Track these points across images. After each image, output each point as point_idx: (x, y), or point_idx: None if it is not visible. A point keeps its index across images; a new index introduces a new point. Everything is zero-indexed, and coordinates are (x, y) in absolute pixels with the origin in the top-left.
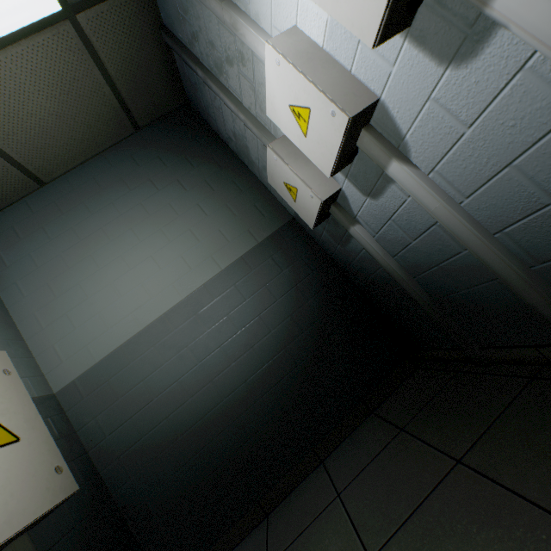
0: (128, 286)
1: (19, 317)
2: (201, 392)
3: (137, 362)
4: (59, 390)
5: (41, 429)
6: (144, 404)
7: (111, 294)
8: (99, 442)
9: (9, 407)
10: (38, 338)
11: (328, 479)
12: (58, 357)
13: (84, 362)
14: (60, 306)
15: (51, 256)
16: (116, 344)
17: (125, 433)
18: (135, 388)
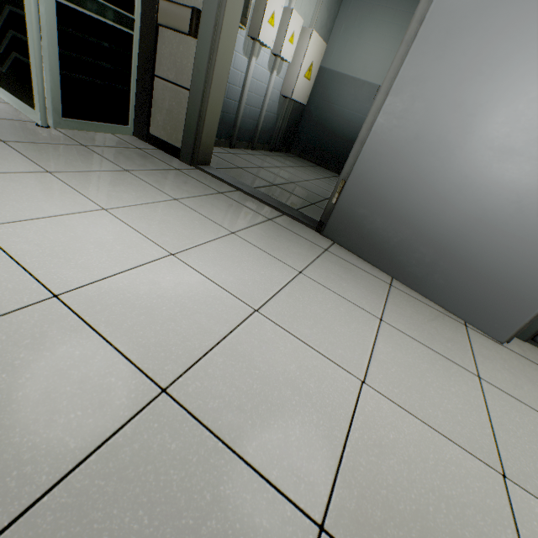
0: (372, 54)
1: (338, 19)
2: (344, 120)
3: (343, 87)
4: (322, 66)
5: (313, 82)
6: (331, 102)
7: (365, 50)
8: (314, 97)
9: (315, 69)
10: (334, 37)
11: (337, 176)
12: (331, 54)
13: (334, 66)
14: (351, 32)
15: (371, 1)
16: (346, 73)
17: (320, 104)
18: (334, 95)
